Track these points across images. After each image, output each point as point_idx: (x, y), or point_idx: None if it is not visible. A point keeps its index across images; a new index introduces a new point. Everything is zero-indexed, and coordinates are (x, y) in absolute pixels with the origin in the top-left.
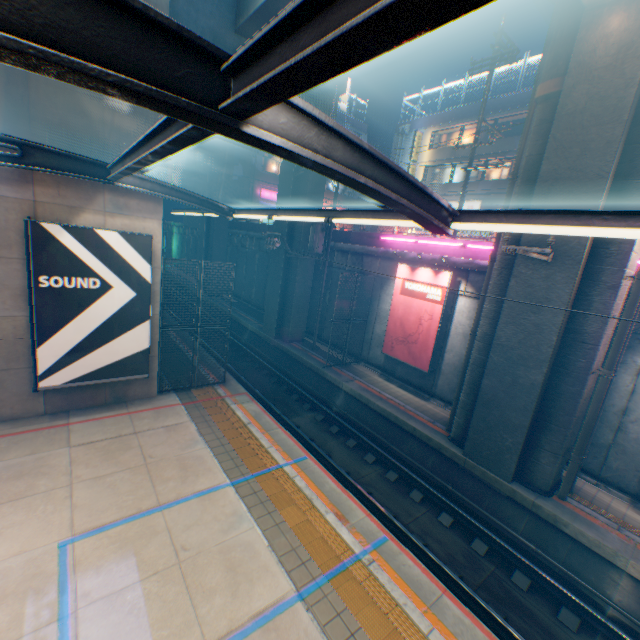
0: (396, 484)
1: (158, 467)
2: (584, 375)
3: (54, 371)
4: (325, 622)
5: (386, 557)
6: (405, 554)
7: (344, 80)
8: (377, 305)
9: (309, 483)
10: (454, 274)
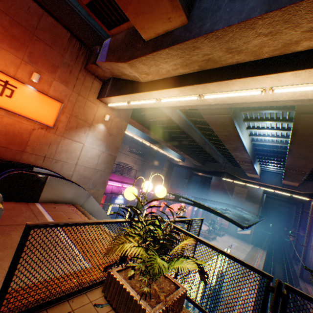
0: (282, 273)
1: (244, 244)
2: (307, 255)
3: (238, 231)
4: (248, 252)
5: (260, 258)
6: (262, 259)
7: None
8: None
9: (260, 254)
10: None
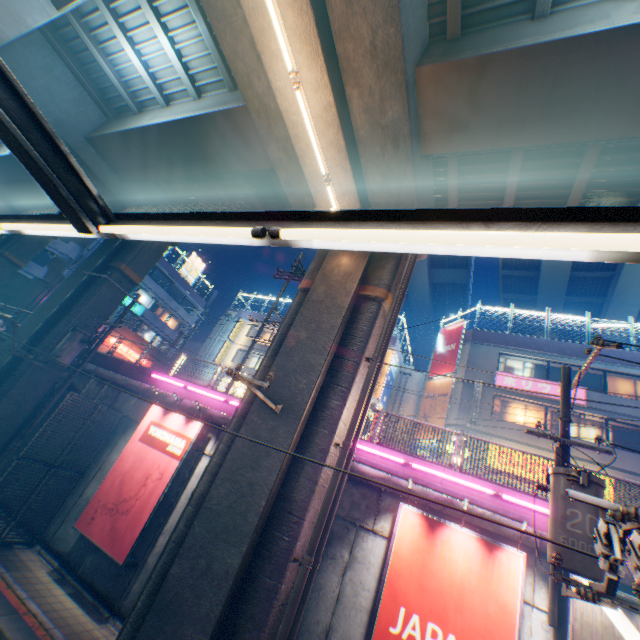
0: None
1: None
2: (286, 560)
3: None
4: None
5: None
6: None
7: None
8: (109, 453)
9: None
10: (209, 428)
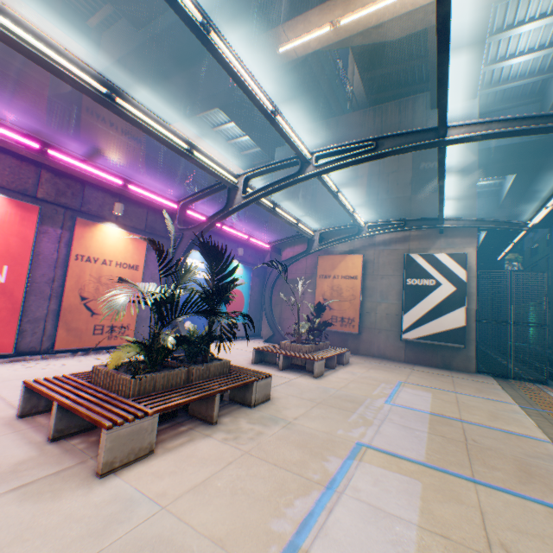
0: None
1: (459, 385)
2: None
3: (408, 330)
4: None
5: None
6: None
7: None
8: None
9: None
10: None
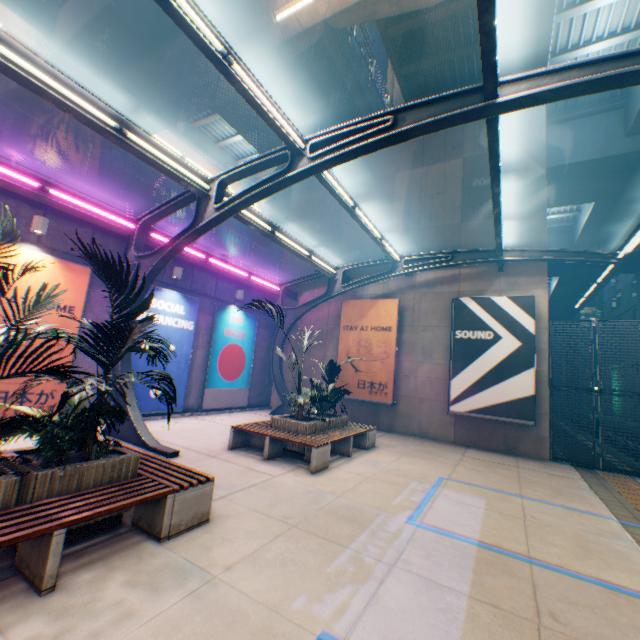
0: None
1: (527, 482)
2: None
3: (458, 400)
4: None
5: None
6: None
7: None
8: None
9: None
10: None
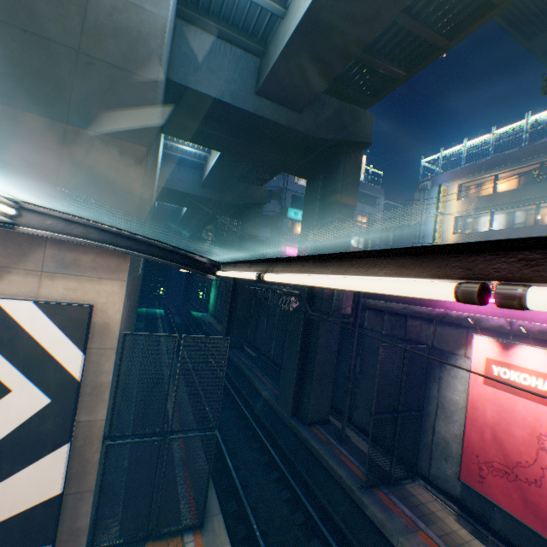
0: None
1: None
2: None
3: None
4: None
5: None
6: None
7: (369, 131)
8: (436, 389)
9: None
10: None
